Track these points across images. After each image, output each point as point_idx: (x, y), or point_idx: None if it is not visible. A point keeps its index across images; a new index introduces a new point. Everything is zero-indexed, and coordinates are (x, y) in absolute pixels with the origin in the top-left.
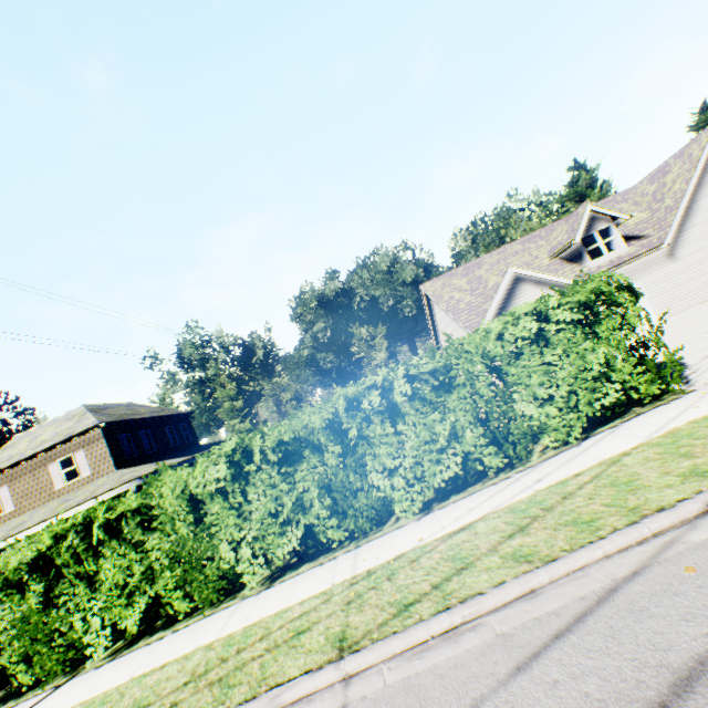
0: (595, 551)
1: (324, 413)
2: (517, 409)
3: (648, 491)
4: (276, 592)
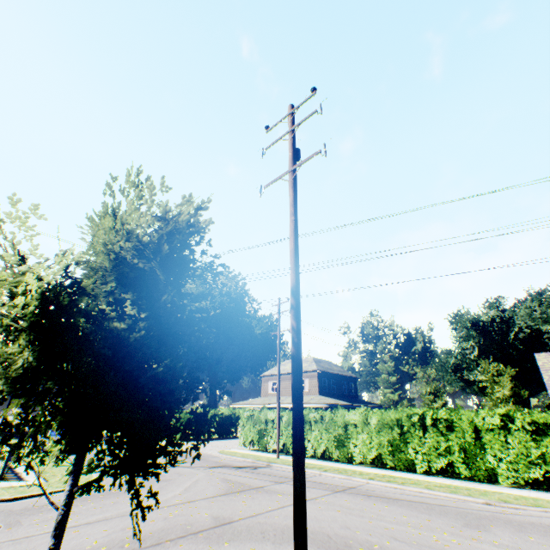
0: (443, 493)
1: (396, 414)
2: (485, 456)
3: (483, 496)
4: (362, 467)
